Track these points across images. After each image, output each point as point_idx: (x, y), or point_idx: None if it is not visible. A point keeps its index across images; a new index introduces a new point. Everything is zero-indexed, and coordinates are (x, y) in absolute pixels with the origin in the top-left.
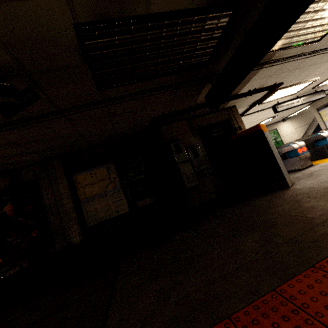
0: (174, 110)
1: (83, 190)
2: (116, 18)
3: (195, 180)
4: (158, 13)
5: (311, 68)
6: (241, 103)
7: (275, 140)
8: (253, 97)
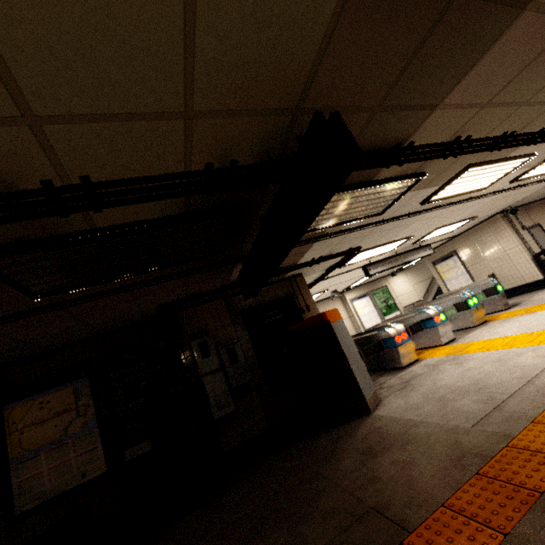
0: (196, 292)
1: (20, 437)
2: (41, 237)
3: (230, 403)
4: (111, 226)
5: (394, 230)
6: (309, 269)
7: (386, 302)
8: (327, 262)
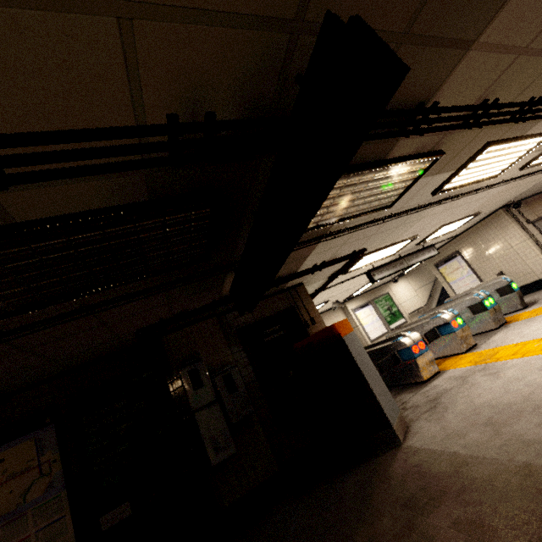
0: (183, 311)
1: None
2: None
3: (230, 443)
4: (40, 220)
5: (400, 228)
6: (311, 278)
7: (389, 310)
8: (329, 269)
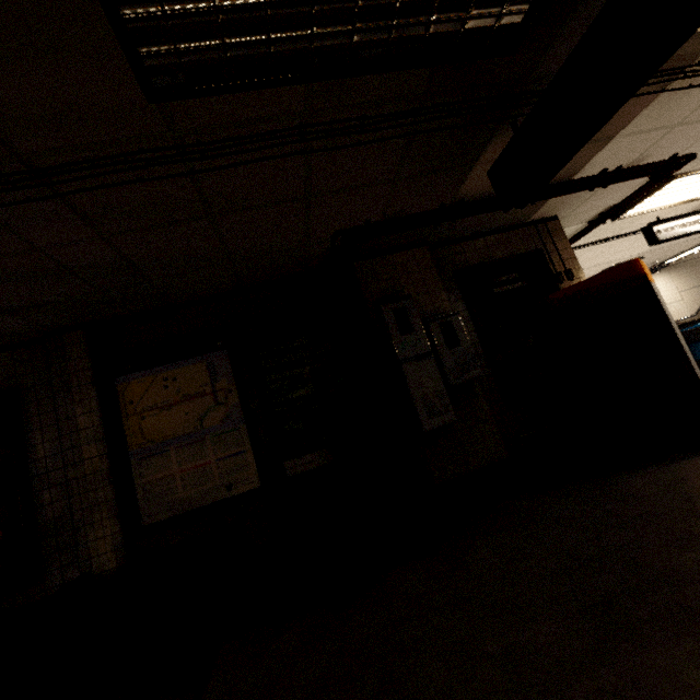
0: (397, 215)
1: (141, 423)
2: None
3: (448, 408)
4: None
5: None
6: (571, 210)
7: None
8: (607, 196)
